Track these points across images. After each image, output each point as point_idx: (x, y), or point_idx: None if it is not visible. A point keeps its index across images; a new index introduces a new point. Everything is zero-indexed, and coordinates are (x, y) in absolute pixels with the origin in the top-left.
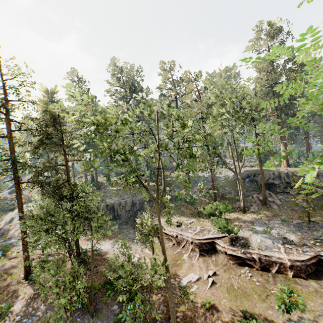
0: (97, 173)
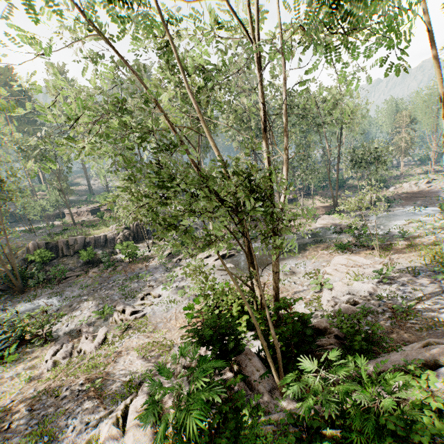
0: None
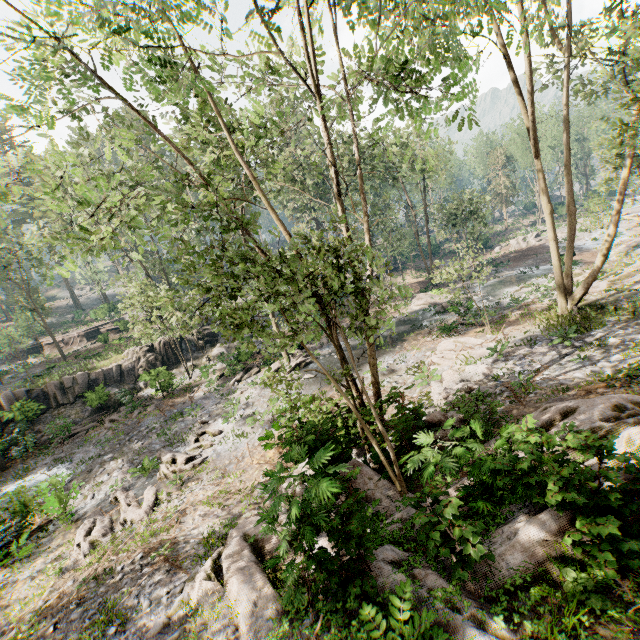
0: None
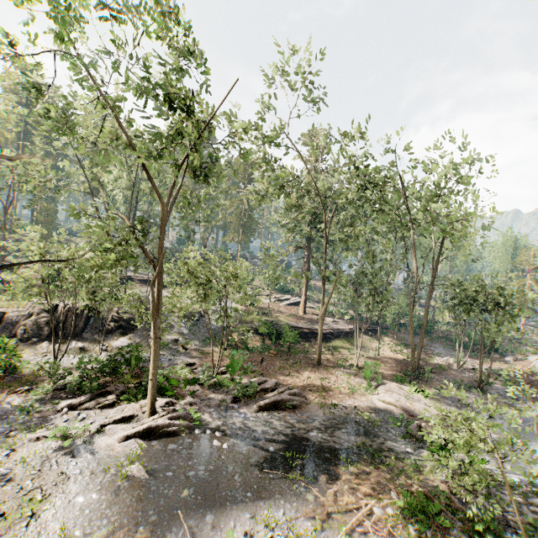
0: None
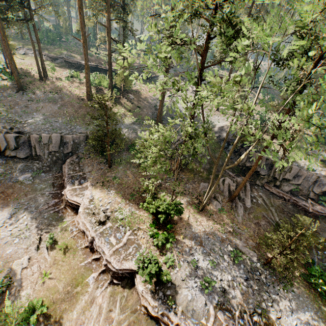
0: (13, 62)
